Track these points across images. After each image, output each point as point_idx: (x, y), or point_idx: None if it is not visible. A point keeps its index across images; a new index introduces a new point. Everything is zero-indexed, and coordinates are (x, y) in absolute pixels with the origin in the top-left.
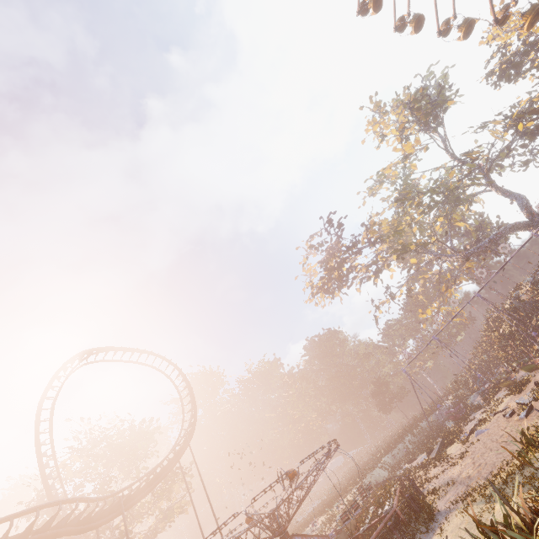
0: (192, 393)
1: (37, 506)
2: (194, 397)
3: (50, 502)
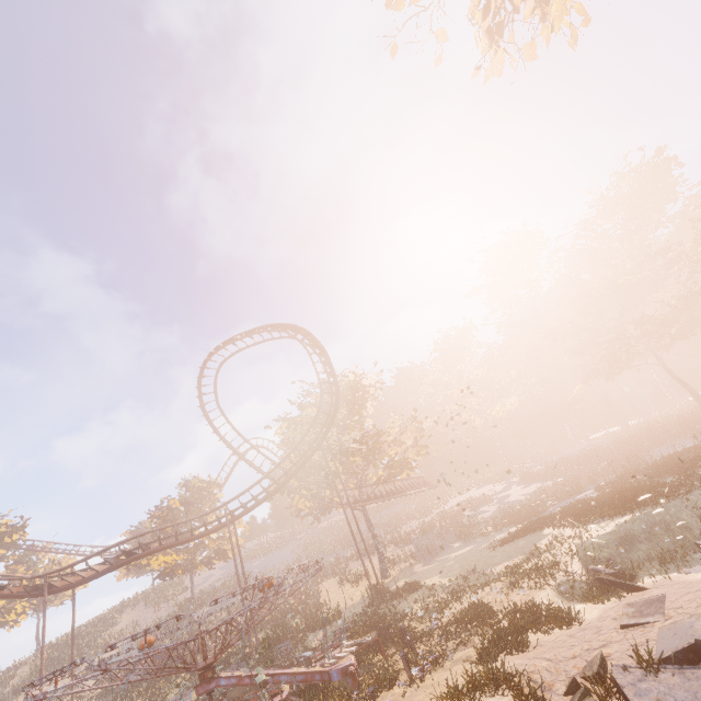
0: (328, 364)
1: (118, 542)
2: (332, 368)
3: (129, 538)
